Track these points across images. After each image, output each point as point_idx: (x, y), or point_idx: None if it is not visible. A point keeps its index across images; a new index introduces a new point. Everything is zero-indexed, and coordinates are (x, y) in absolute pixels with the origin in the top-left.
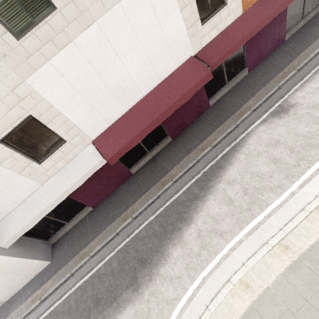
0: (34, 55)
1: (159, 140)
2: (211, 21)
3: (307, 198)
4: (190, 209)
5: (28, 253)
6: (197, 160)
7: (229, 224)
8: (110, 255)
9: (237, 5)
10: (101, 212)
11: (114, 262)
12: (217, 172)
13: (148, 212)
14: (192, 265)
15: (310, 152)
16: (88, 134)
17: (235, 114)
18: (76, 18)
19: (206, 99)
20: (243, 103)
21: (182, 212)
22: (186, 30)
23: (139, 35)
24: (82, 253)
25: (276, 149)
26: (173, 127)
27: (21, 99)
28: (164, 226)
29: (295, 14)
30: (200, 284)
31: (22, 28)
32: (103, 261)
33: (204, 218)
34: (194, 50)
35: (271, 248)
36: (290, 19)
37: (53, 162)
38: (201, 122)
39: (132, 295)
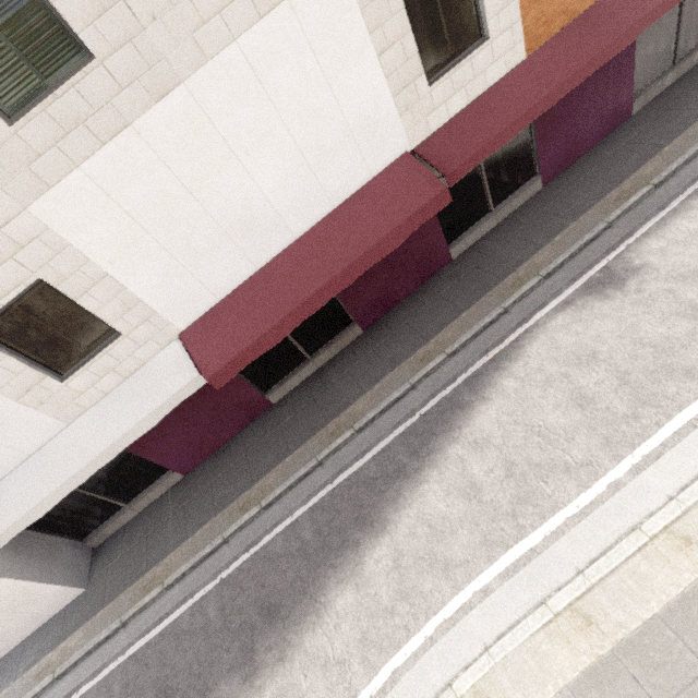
0: (47, 154)
1: (333, 333)
2: (451, 75)
3: (647, 501)
4: (385, 498)
5: (36, 570)
6: (410, 384)
7: (464, 544)
8: (206, 589)
9: (512, 39)
10: (199, 485)
11: (212, 606)
12: (452, 416)
13: (296, 496)
14: (373, 635)
15: (665, 386)
16: (170, 320)
17: (505, 282)
18: (137, 76)
19: (442, 244)
20: (525, 257)
21: (366, 505)
22: (391, 97)
23: (282, 110)
24: (149, 577)
25: (588, 372)
26: (366, 305)
27: (19, 248)
28: (324, 534)
29: (657, 55)
30: (385, 685)
31: (21, 100)
32: (189, 601)
33: (412, 525)
34: (411, 139)
35: (553, 619)
36: (644, 66)
37: (91, 377)
38: (428, 296)
39: (239, 690)
